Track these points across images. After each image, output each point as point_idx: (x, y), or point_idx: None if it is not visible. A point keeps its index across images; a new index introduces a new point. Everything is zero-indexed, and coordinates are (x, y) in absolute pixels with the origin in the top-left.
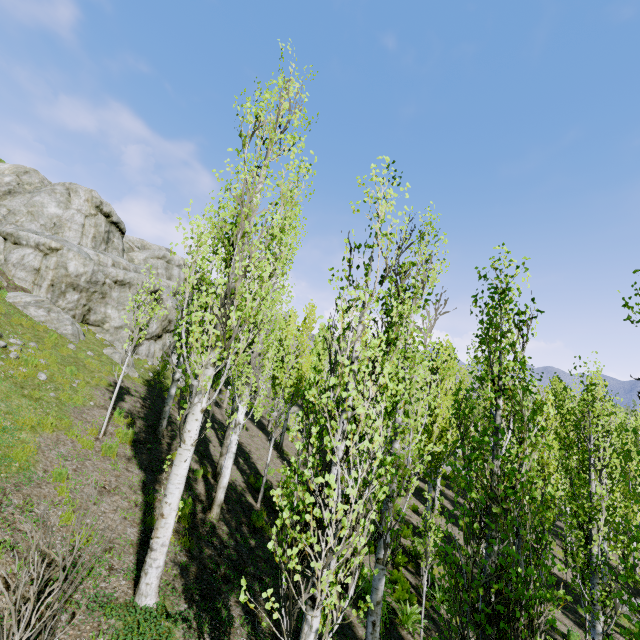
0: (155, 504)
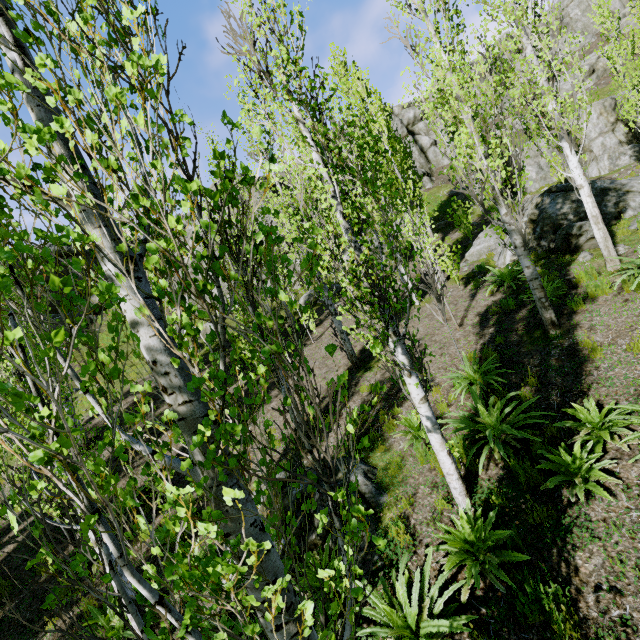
0: None
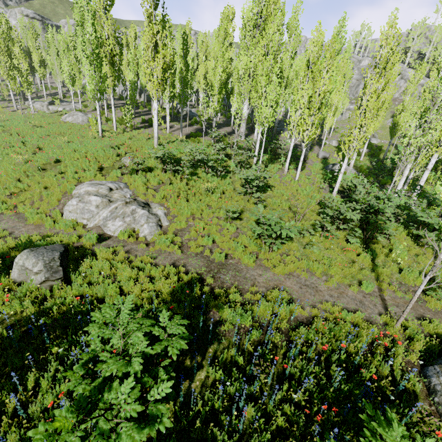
0: None
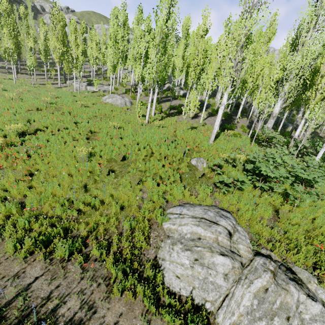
0: None
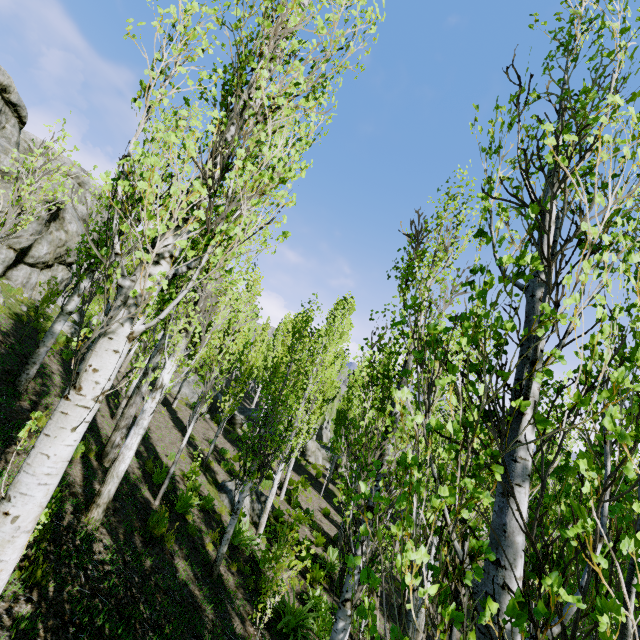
0: None
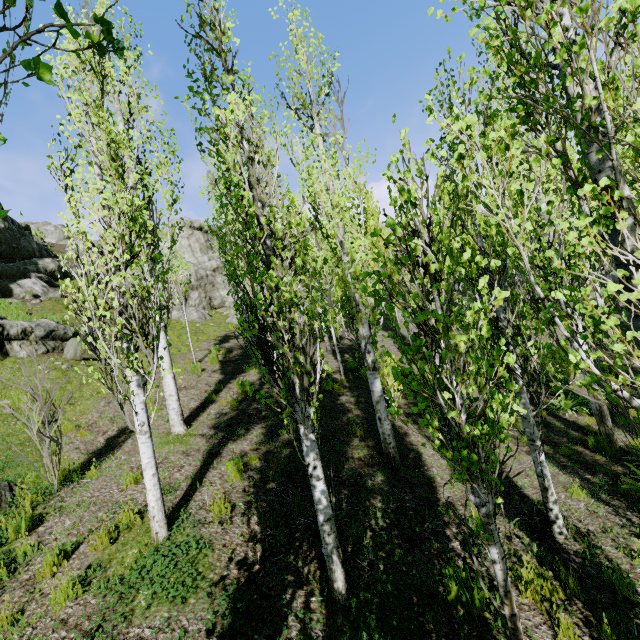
0: (224, 389)
